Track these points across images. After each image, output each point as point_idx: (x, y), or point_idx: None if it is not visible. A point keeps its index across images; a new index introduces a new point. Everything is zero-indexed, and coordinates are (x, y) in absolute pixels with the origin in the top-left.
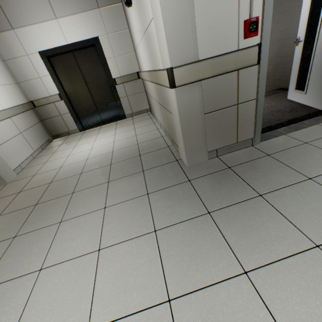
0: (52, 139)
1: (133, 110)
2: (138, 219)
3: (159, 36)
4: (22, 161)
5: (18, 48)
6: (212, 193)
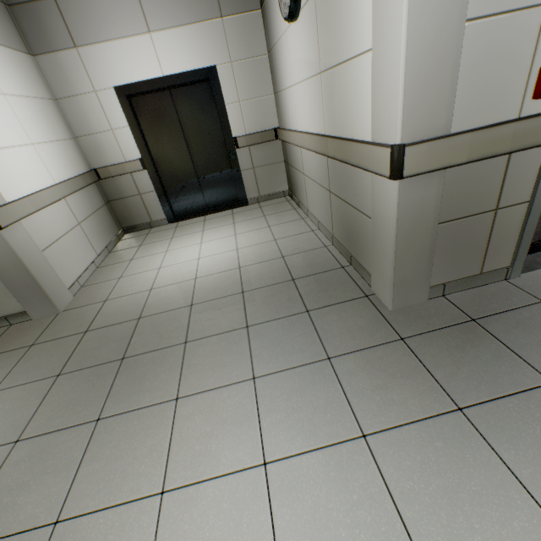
0: (122, 234)
1: (260, 192)
2: (324, 407)
3: (383, 87)
4: (81, 273)
5: (82, 79)
6: (454, 369)
